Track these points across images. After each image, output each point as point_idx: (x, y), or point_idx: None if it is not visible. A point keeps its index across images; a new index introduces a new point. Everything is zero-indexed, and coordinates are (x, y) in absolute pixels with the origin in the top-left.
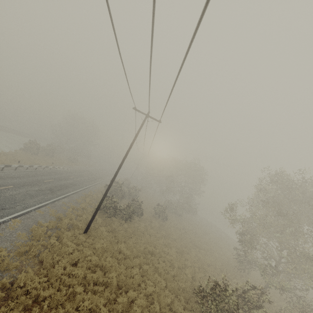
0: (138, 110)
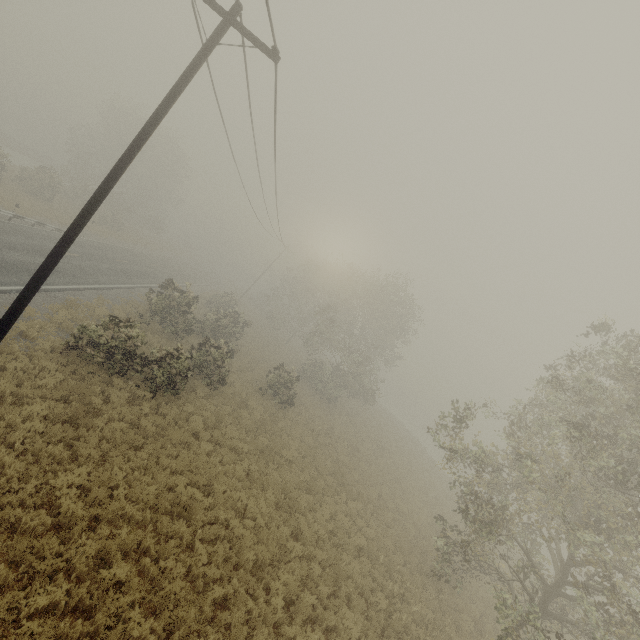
0: None
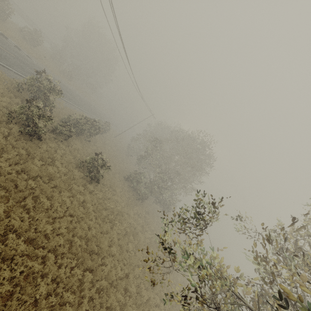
0: None
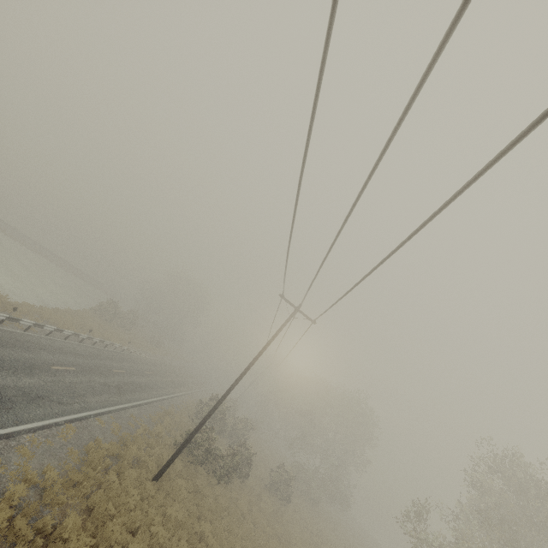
0: (285, 299)
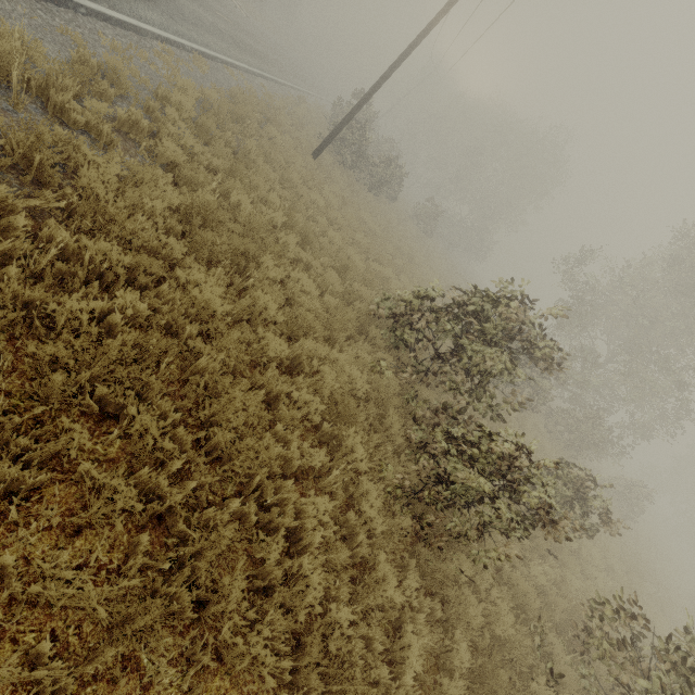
0: None
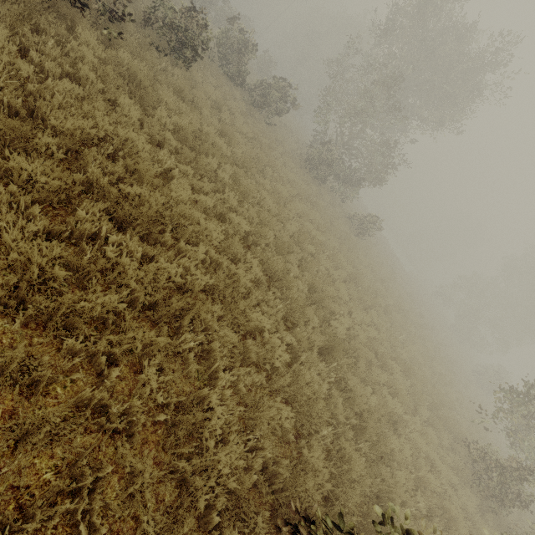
0: None
